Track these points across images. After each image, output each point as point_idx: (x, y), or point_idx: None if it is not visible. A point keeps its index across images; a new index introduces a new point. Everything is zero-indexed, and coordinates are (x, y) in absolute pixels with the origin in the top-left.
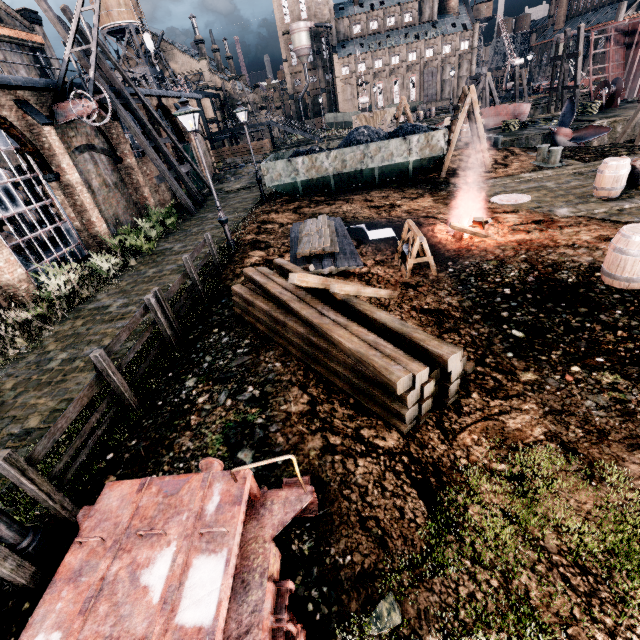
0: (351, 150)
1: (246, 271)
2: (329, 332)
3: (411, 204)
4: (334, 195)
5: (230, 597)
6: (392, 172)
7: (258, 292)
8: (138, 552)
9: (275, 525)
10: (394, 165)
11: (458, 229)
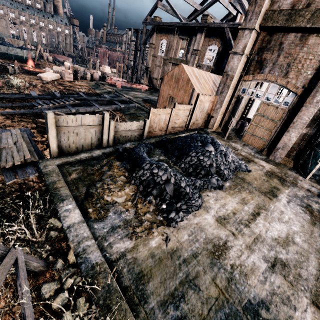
0: (3, 46)
1: None
2: None
3: (22, 64)
4: None
5: None
6: (19, 58)
7: None
8: None
9: None
10: (19, 56)
11: (28, 67)
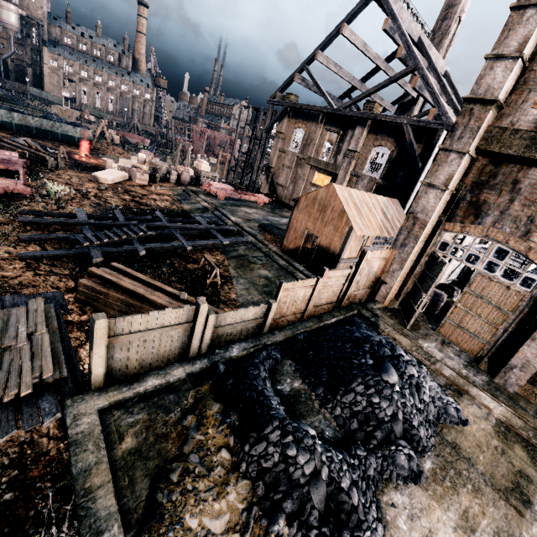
0: (47, 121)
1: (0, 138)
2: (33, 151)
3: (72, 150)
4: (35, 136)
5: (17, 161)
6: (68, 138)
7: (6, 145)
8: (3, 152)
9: (23, 161)
10: (69, 135)
11: (81, 156)
